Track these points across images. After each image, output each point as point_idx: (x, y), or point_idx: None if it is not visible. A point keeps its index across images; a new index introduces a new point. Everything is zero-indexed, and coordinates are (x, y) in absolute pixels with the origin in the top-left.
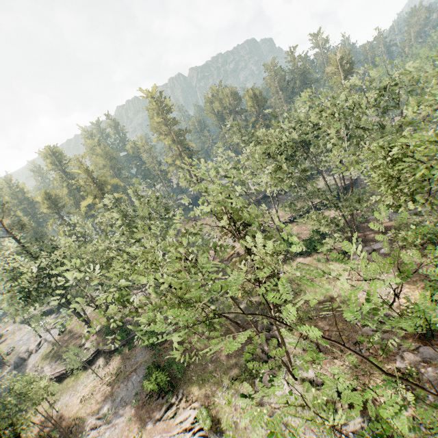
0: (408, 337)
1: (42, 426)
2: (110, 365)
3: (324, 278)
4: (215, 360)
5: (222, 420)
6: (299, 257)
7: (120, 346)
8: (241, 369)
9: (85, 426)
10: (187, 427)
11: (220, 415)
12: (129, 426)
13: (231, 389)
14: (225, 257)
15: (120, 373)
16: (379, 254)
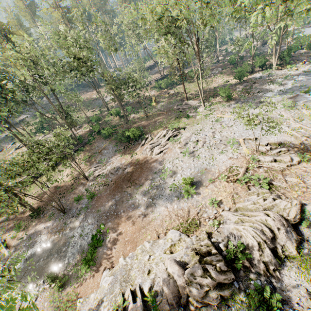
0: (237, 85)
1: (41, 197)
2: (77, 158)
3: (195, 86)
4: (159, 122)
5: (180, 126)
6: (178, 86)
7: (79, 148)
8: (177, 117)
9: (86, 175)
10: (165, 134)
11: (178, 127)
12: (123, 158)
13: (177, 121)
14: (129, 100)
15: (90, 156)
16: (215, 74)
